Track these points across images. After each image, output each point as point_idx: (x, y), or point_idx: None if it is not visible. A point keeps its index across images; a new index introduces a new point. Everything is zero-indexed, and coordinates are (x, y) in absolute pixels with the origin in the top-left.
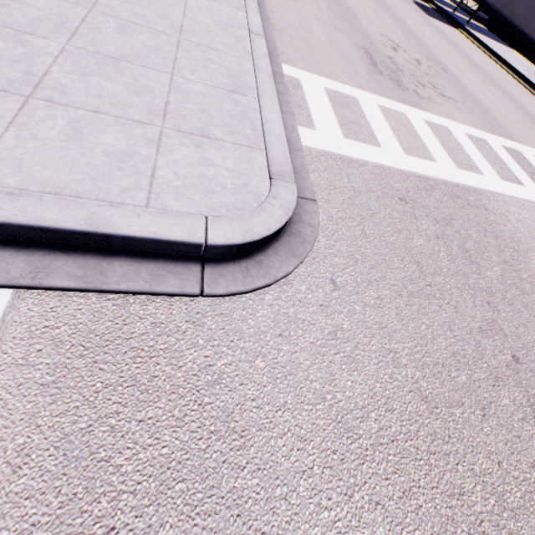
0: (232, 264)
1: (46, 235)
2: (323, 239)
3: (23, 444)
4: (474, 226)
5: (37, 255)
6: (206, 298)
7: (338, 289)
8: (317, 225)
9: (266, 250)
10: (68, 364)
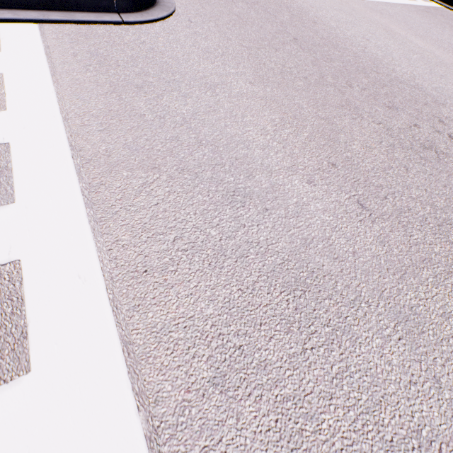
0: (133, 14)
1: (39, 1)
2: (180, 10)
3: (74, 53)
4: (273, 4)
5: (40, 12)
6: (127, 25)
7: (194, 23)
8: (174, 3)
9: (149, 10)
10: (77, 39)
